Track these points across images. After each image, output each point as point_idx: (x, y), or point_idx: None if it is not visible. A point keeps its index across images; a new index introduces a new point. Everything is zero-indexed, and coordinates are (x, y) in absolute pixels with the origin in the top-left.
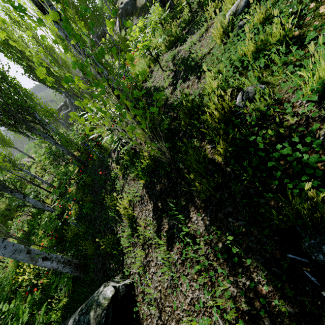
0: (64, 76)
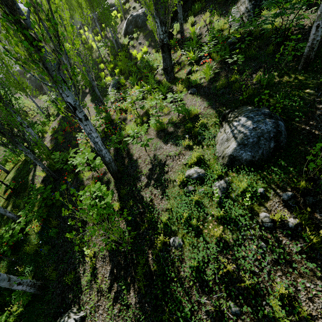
0: (88, 220)
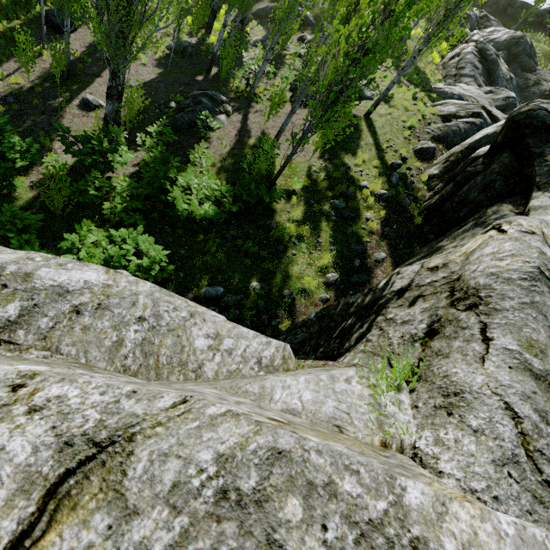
0: None
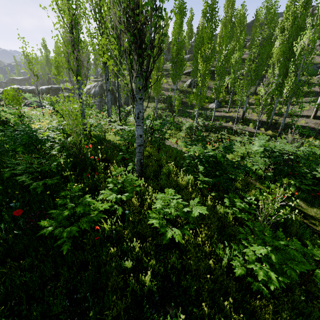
0: None
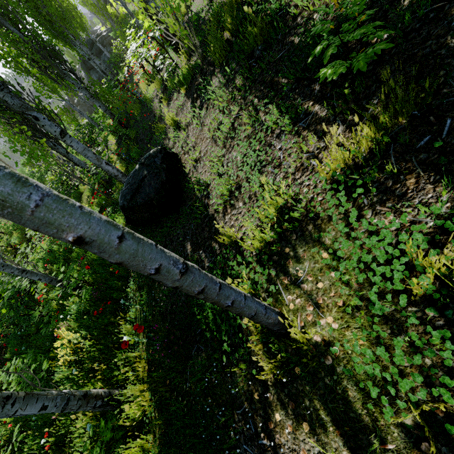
0: None
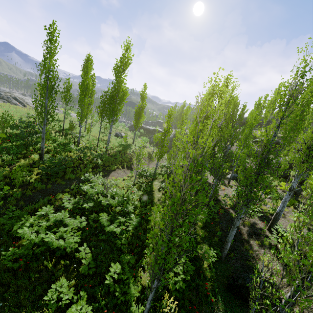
0: None
